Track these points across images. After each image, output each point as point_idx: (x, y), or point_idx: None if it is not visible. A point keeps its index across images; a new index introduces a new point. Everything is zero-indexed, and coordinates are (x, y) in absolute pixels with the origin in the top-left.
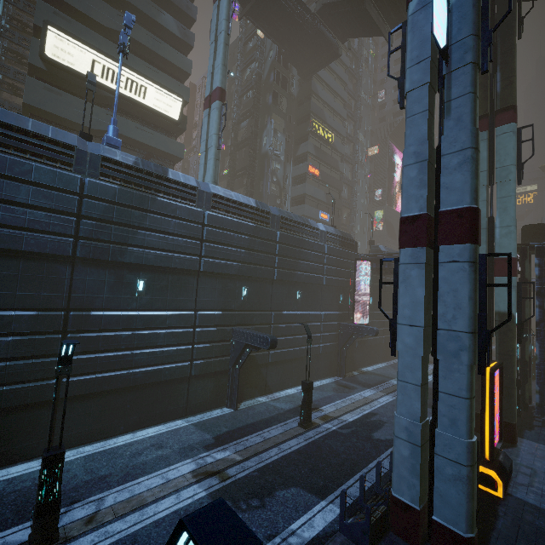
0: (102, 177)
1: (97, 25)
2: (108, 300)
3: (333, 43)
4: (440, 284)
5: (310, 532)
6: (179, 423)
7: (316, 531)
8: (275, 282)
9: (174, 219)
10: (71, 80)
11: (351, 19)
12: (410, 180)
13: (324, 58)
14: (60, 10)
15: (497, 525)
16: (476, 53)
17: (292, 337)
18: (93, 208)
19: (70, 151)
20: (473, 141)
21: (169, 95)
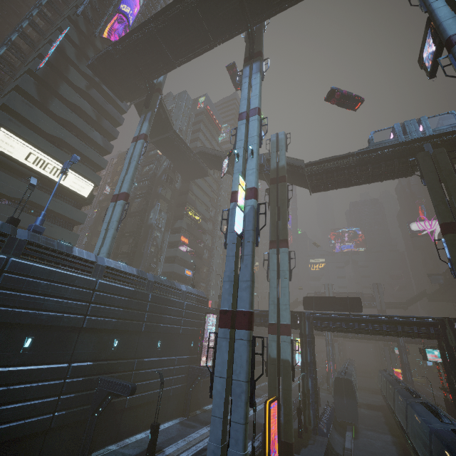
0: (23, 256)
1: (41, 130)
2: None
3: (205, 168)
4: (235, 352)
5: None
6: None
7: None
8: (142, 333)
9: (72, 286)
10: (6, 162)
11: (215, 162)
12: (225, 289)
13: (198, 174)
14: (13, 116)
15: None
16: (253, 238)
17: (149, 382)
18: (8, 280)
19: (4, 237)
20: (251, 278)
21: (84, 181)
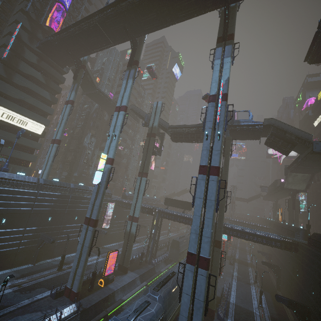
0: None
1: (9, 96)
2: None
3: None
4: (87, 235)
5: (41, 297)
6: (7, 271)
7: (43, 296)
8: (66, 214)
9: (25, 195)
10: None
11: None
12: (89, 207)
13: None
14: None
15: (95, 292)
16: (105, 185)
17: (69, 235)
18: None
19: None
20: (99, 205)
21: (38, 125)
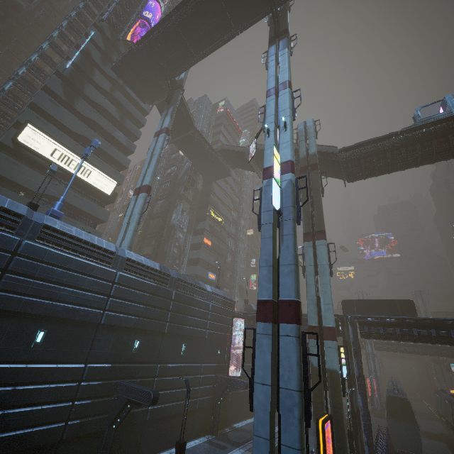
0: (38, 240)
1: (67, 129)
2: (1, 351)
3: (227, 168)
4: (280, 352)
5: None
6: None
7: None
8: (165, 335)
9: (90, 276)
10: (32, 157)
11: (238, 160)
12: (263, 276)
13: (220, 174)
14: (41, 115)
15: None
16: (294, 215)
17: (173, 391)
18: (21, 264)
19: (18, 218)
20: (294, 261)
21: (107, 178)
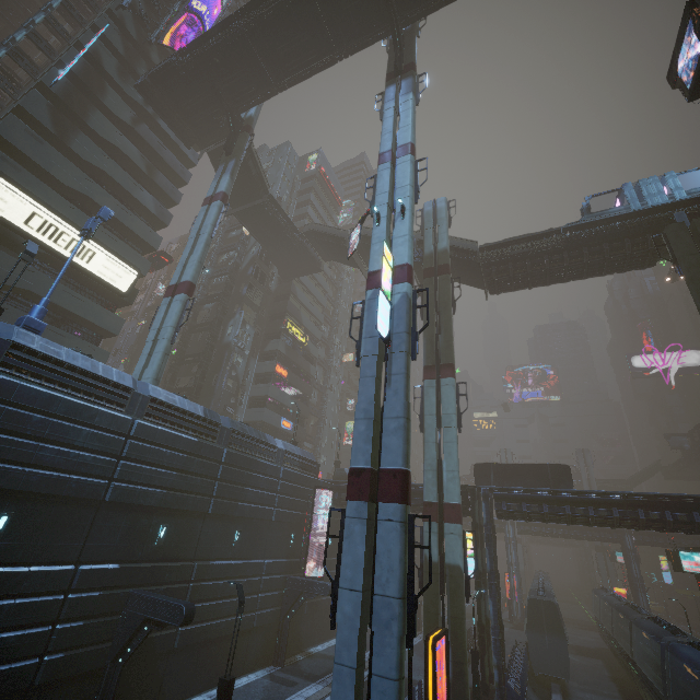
0: (2, 367)
1: (55, 180)
2: None
3: (316, 259)
4: (378, 543)
5: None
6: None
7: None
8: (209, 516)
9: (89, 427)
10: None
11: (334, 248)
12: (359, 433)
13: (306, 268)
14: (9, 155)
15: None
16: (408, 345)
17: (217, 602)
18: None
19: None
20: (405, 412)
21: (122, 266)
